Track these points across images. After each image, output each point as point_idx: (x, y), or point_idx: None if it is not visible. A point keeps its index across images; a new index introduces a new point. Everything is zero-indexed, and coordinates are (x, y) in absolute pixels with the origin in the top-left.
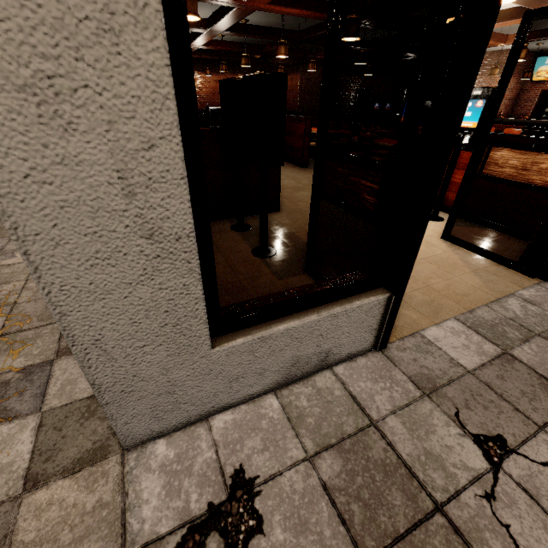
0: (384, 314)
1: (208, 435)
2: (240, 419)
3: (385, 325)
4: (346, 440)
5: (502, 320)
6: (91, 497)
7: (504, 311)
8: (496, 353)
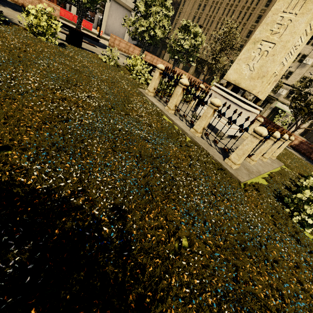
0: None
1: None
2: None
3: None
4: None
5: None
6: None
7: None
8: None
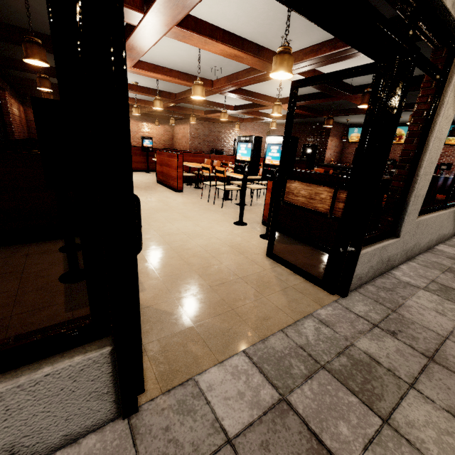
0: (116, 372)
1: None
2: None
3: (119, 387)
4: None
5: (292, 350)
6: None
7: (298, 336)
8: (271, 401)
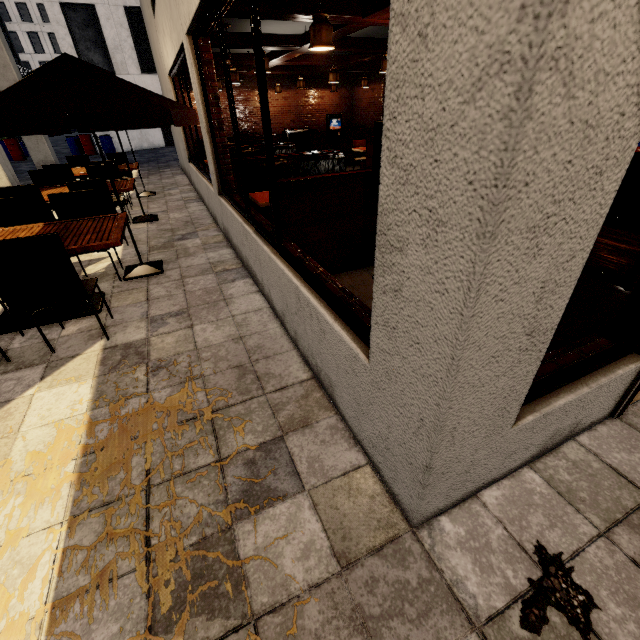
0: (633, 381)
1: (486, 512)
2: (509, 495)
3: (633, 392)
4: (631, 515)
5: None
6: (409, 574)
7: None
8: None
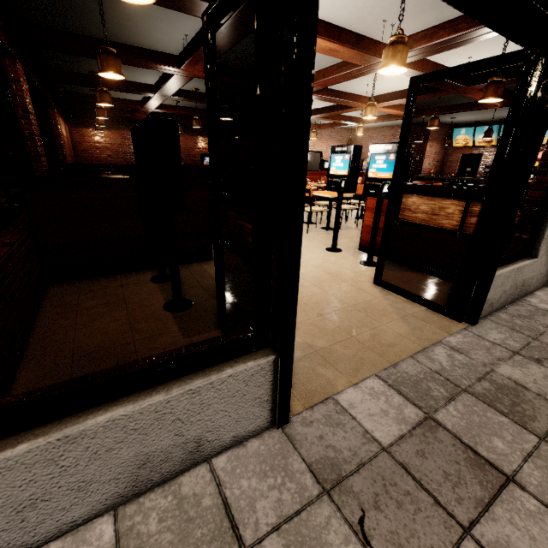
0: (275, 381)
1: None
2: None
3: (278, 395)
4: None
5: (427, 374)
6: None
7: (430, 362)
8: (418, 418)
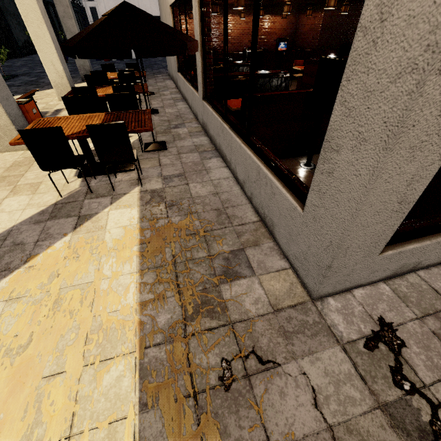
0: None
1: (354, 299)
2: (369, 293)
3: None
4: (439, 312)
5: None
6: (309, 318)
7: None
8: None
